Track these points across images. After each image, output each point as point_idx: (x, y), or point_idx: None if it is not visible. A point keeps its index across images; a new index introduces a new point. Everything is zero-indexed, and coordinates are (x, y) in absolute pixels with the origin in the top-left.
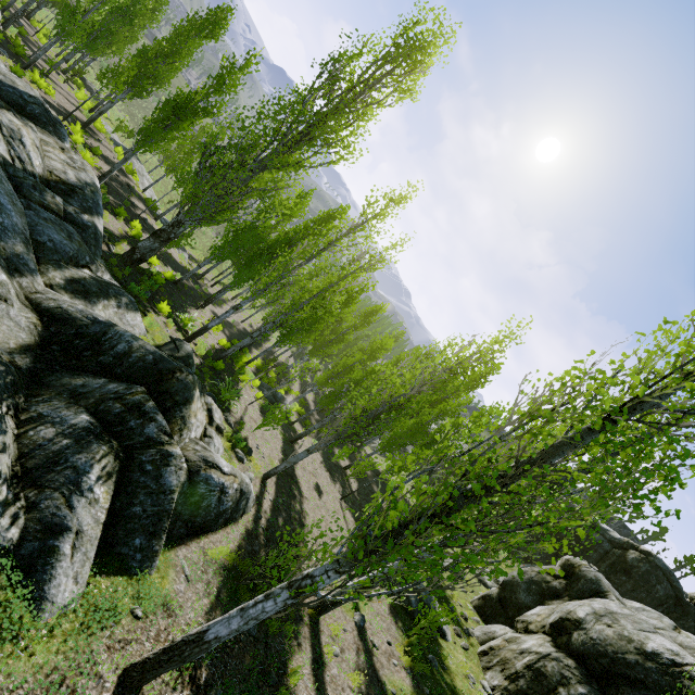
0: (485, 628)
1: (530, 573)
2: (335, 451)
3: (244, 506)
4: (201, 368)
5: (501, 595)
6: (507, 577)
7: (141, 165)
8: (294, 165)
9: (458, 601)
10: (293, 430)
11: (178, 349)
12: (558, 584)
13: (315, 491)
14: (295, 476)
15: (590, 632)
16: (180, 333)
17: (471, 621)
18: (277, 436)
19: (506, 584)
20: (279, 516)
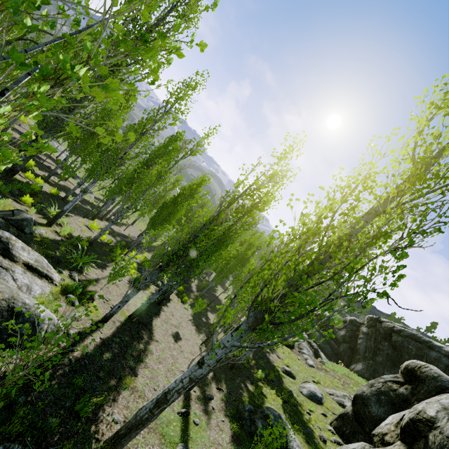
0: (344, 447)
1: (377, 385)
2: (207, 314)
3: (32, 332)
4: (59, 242)
5: (355, 412)
6: (357, 392)
7: (61, 146)
8: (110, 76)
9: (317, 424)
10: (167, 298)
11: (14, 214)
12: (405, 390)
13: (172, 337)
14: (151, 325)
15: (446, 431)
16: (46, 220)
17: (331, 443)
18: (142, 298)
19: (358, 400)
20: (107, 351)
